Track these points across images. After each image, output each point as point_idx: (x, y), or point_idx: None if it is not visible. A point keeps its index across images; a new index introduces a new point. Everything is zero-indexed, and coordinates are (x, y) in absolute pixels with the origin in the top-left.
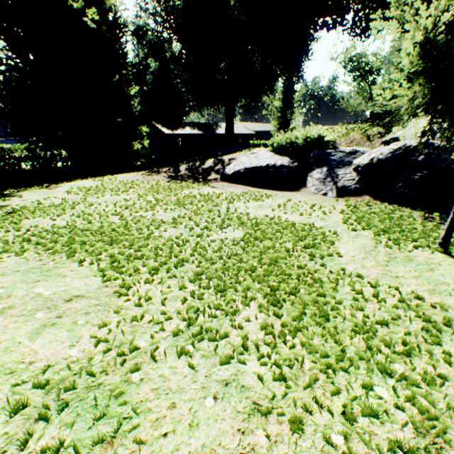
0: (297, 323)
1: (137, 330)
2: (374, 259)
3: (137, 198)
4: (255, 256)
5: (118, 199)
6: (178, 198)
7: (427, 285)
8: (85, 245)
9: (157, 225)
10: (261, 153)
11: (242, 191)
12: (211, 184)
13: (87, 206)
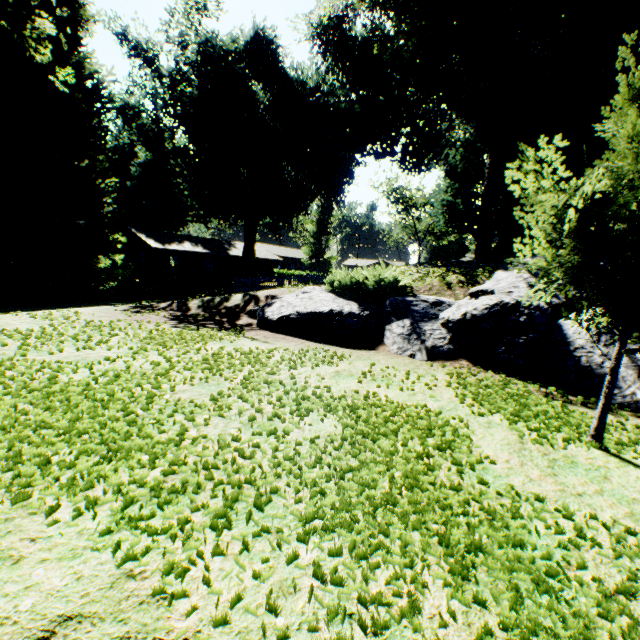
0: (519, 614)
1: None
2: (535, 465)
3: (131, 355)
4: (382, 471)
5: (94, 357)
6: (205, 358)
7: (620, 506)
8: (50, 466)
9: (189, 412)
10: (317, 293)
11: (301, 348)
12: (246, 334)
13: (33, 370)
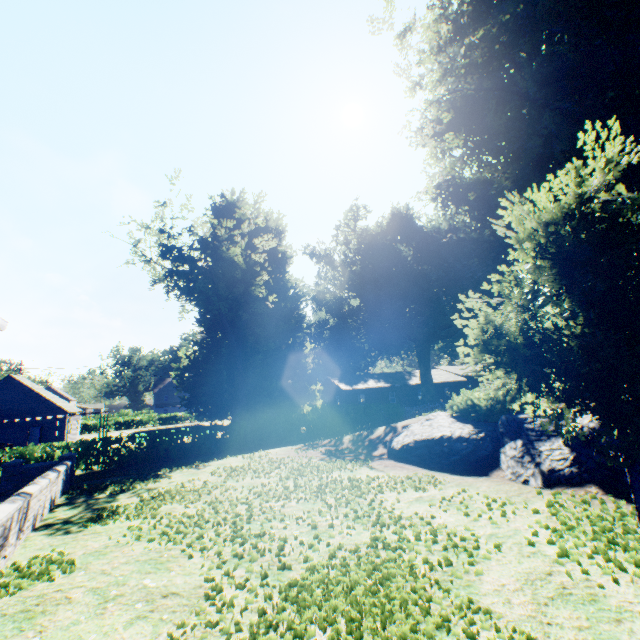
0: None
1: (207, 636)
2: (532, 593)
3: (277, 482)
4: (366, 568)
5: (257, 483)
6: (320, 484)
7: None
8: (202, 538)
9: (280, 518)
10: (438, 419)
11: (406, 475)
12: (371, 463)
13: (223, 490)
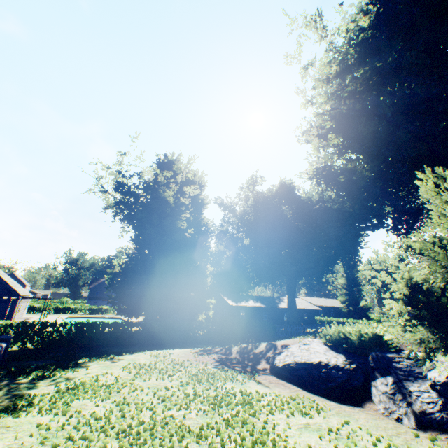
0: None
1: None
2: None
3: (178, 386)
4: None
5: (161, 385)
6: (216, 395)
7: None
8: None
9: (182, 434)
10: (313, 344)
11: (290, 395)
12: (257, 377)
13: (131, 390)
